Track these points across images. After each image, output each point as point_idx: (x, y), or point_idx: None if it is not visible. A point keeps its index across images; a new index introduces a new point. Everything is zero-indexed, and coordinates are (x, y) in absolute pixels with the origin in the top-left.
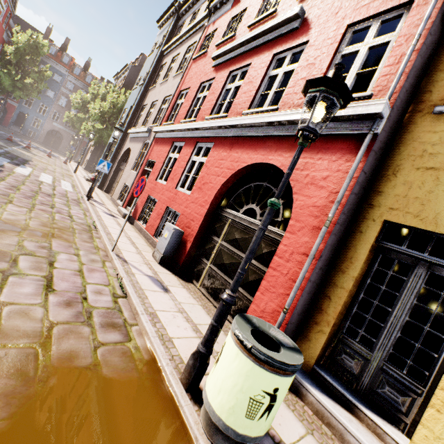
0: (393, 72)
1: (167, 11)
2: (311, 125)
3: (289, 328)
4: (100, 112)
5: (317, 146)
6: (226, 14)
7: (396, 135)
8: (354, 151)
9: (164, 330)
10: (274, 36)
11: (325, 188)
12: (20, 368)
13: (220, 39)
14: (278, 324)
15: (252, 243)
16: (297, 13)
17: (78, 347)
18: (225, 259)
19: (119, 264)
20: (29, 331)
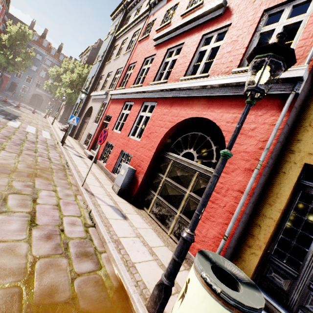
0: (307, 44)
1: (118, 8)
2: (260, 86)
3: (228, 252)
4: (70, 80)
5: (244, 104)
6: (163, 7)
7: (310, 94)
8: (278, 108)
9: (128, 256)
10: (202, 21)
11: (254, 137)
12: (5, 311)
13: (159, 25)
14: (220, 249)
15: (208, 189)
16: (222, 3)
17: (57, 281)
18: (169, 191)
19: (88, 197)
20: (14, 269)
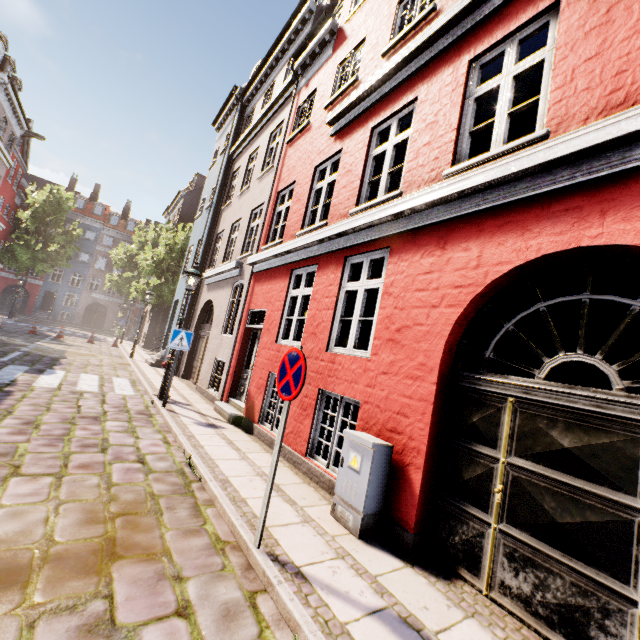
0: None
1: (225, 105)
2: None
3: None
4: (154, 261)
5: None
6: (326, 64)
7: None
8: None
9: None
10: (456, 35)
11: None
12: None
13: (328, 97)
14: None
15: None
16: None
17: None
18: (551, 509)
19: (297, 603)
20: None
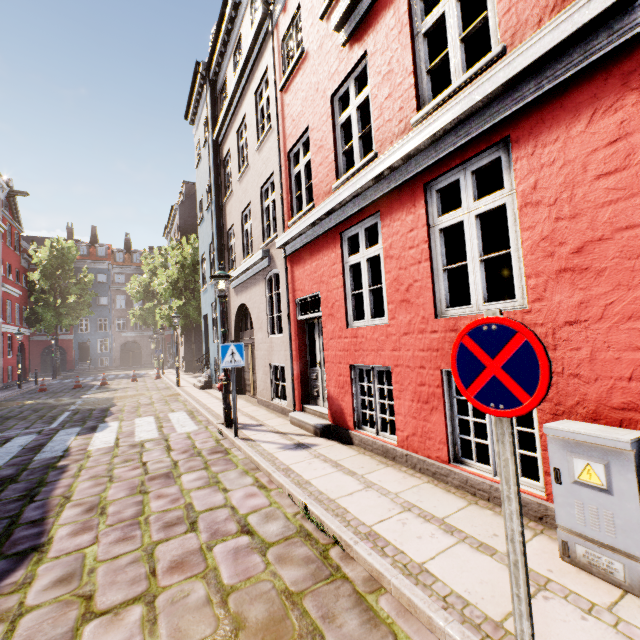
0: None
1: (192, 91)
2: None
3: None
4: (170, 284)
5: None
6: None
7: None
8: None
9: None
10: None
11: None
12: None
13: (320, 3)
14: None
15: None
16: None
17: None
18: None
19: None
20: None
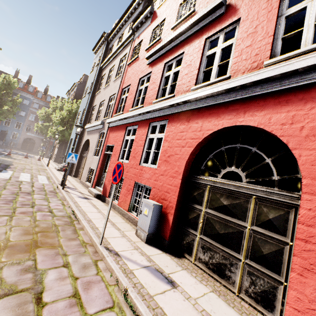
0: None
1: (99, 41)
2: None
3: None
4: (60, 118)
5: (301, 97)
6: (147, 28)
7: None
8: None
9: None
10: (201, 26)
11: None
12: None
13: (147, 45)
14: None
15: None
16: (221, 1)
17: None
18: (218, 228)
19: (113, 263)
20: None
